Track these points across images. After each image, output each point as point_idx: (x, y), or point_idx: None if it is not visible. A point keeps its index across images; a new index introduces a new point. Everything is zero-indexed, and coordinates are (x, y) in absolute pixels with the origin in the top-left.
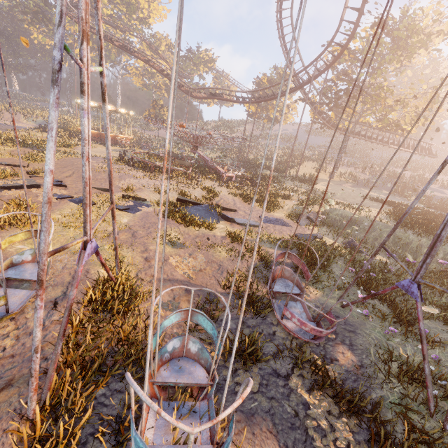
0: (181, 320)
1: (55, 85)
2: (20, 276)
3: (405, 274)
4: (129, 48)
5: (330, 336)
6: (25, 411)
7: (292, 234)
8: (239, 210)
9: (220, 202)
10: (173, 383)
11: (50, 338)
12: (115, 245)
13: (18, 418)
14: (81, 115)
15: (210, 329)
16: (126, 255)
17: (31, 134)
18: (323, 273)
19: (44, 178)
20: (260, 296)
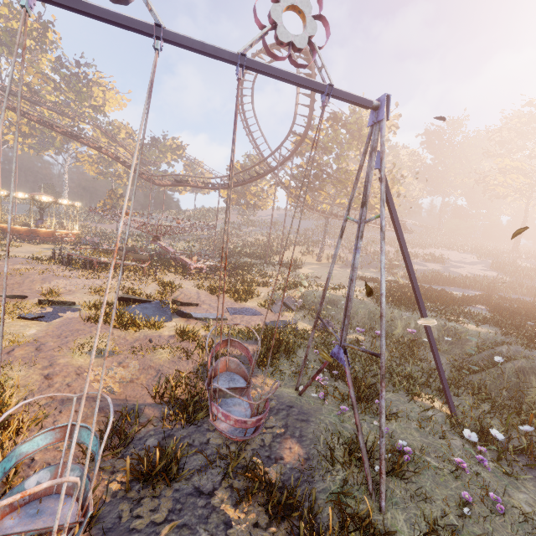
0: (55, 441)
1: None
2: None
3: (378, 349)
4: (76, 135)
5: (279, 431)
6: None
7: (260, 322)
8: (203, 303)
9: (180, 297)
10: (19, 533)
11: None
12: None
13: None
14: None
15: (93, 445)
16: (15, 376)
17: None
18: (287, 361)
19: None
20: (196, 398)
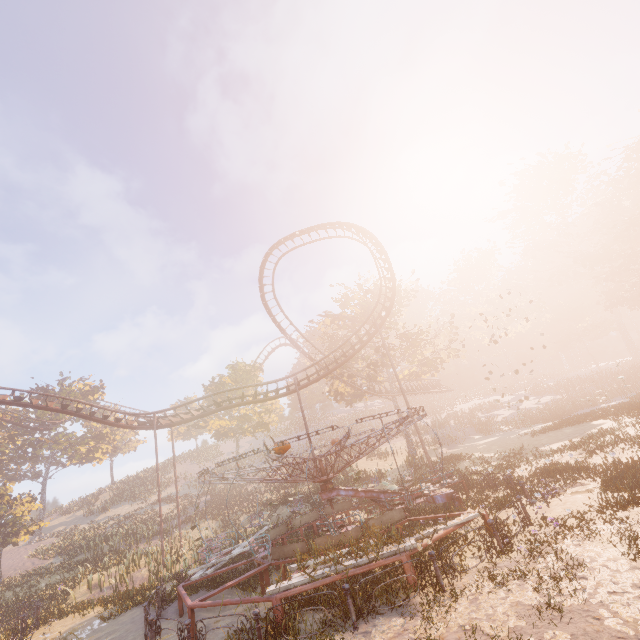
0: None
1: None
2: None
3: None
4: None
5: None
6: None
7: None
8: None
9: None
10: None
11: None
12: None
13: None
14: None
15: None
16: None
17: None
18: None
19: None
20: None
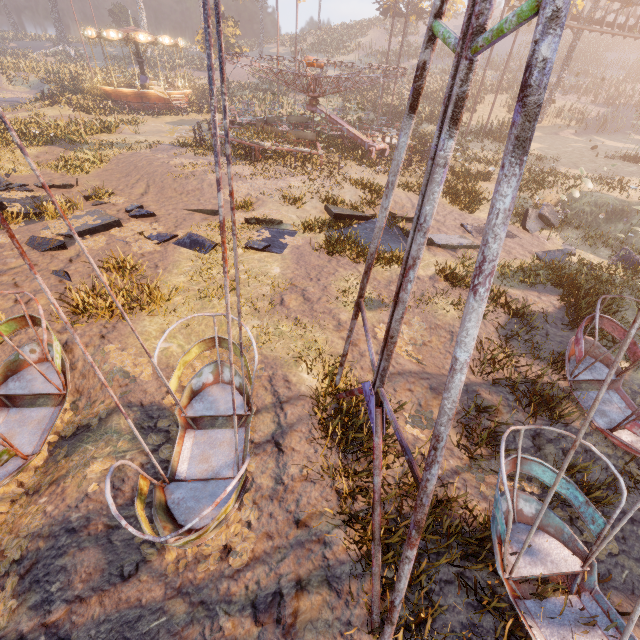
0: (506, 473)
1: (525, 155)
2: (214, 411)
3: None
4: None
5: None
6: (357, 635)
7: (535, 255)
8: None
9: (391, 206)
10: (535, 575)
11: (307, 506)
12: (347, 350)
13: None
14: (436, 178)
15: (560, 486)
16: (319, 340)
17: (40, 114)
18: None
19: (454, 376)
20: (553, 390)
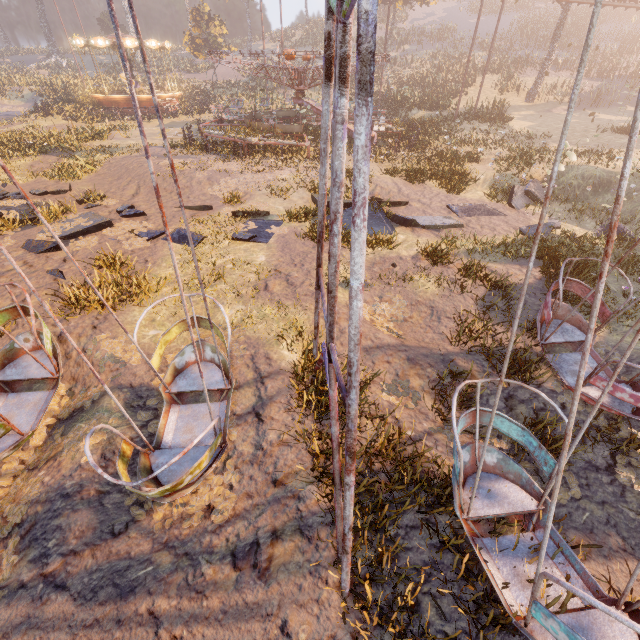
0: (466, 425)
1: (369, 96)
2: (197, 386)
3: None
4: None
5: None
6: (324, 573)
7: (518, 230)
8: (410, 200)
9: (377, 192)
10: (492, 515)
11: (283, 467)
12: (317, 322)
13: (322, 583)
14: (338, 135)
15: (517, 435)
16: (300, 320)
17: (34, 126)
18: None
19: (352, 303)
20: (525, 354)
